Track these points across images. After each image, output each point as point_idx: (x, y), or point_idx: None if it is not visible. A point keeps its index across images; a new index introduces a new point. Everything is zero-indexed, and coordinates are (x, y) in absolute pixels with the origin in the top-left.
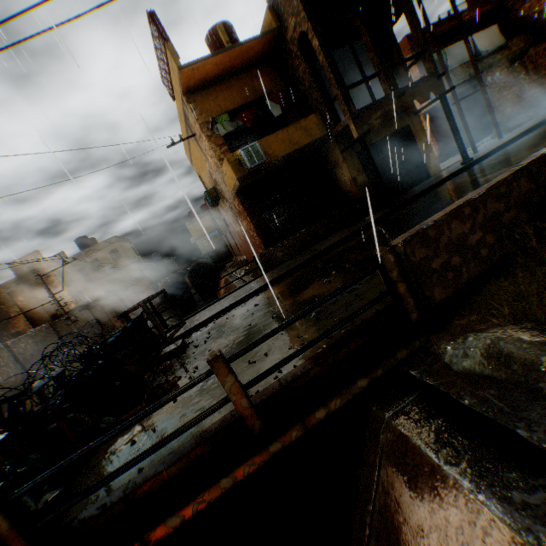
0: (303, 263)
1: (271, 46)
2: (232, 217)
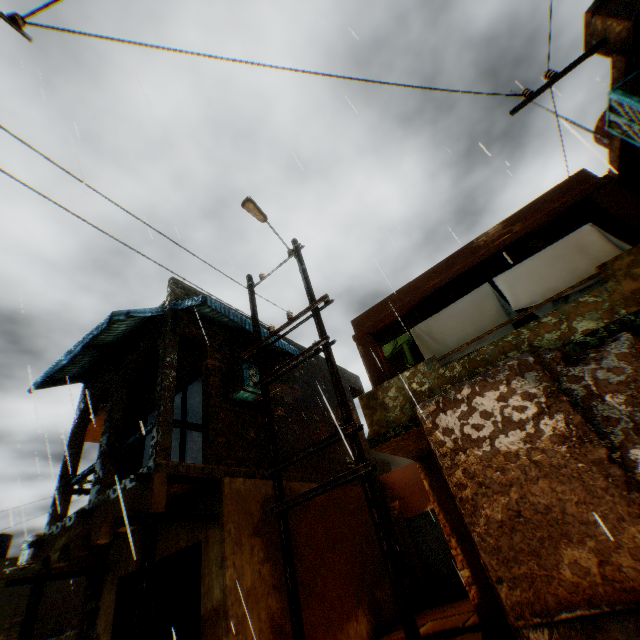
0: None
1: None
2: None
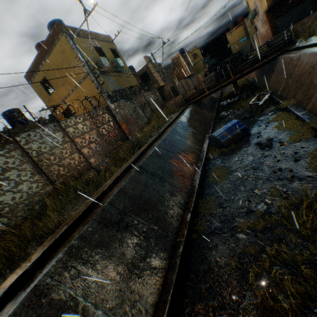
0: (285, 40)
1: None
2: (260, 25)
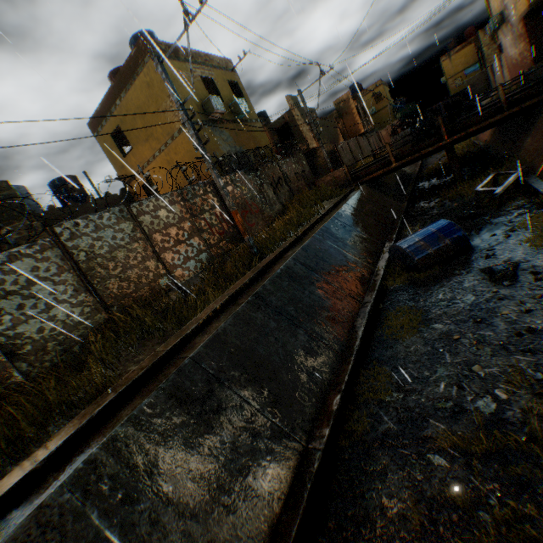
0: None
1: None
2: (509, 42)
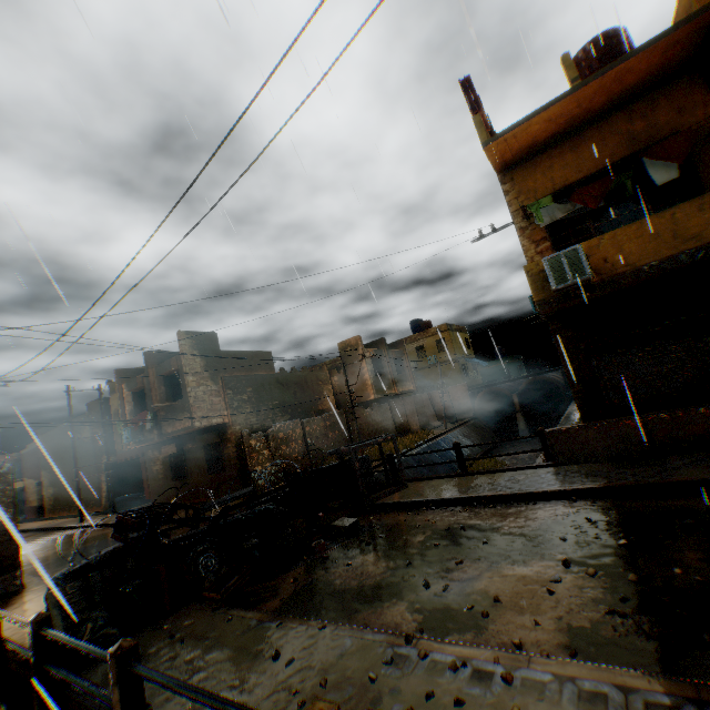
0: (606, 489)
1: (684, 46)
2: None
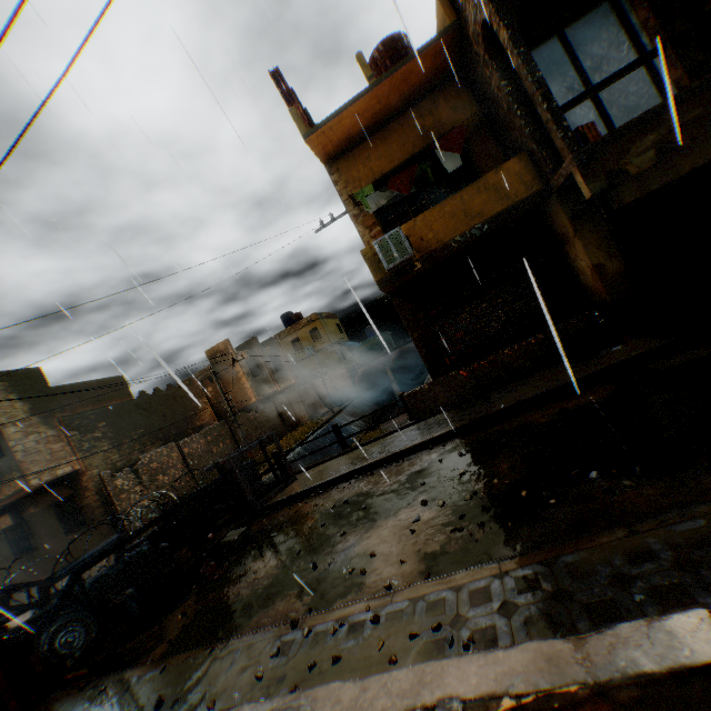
0: (452, 431)
1: (448, 55)
2: None
